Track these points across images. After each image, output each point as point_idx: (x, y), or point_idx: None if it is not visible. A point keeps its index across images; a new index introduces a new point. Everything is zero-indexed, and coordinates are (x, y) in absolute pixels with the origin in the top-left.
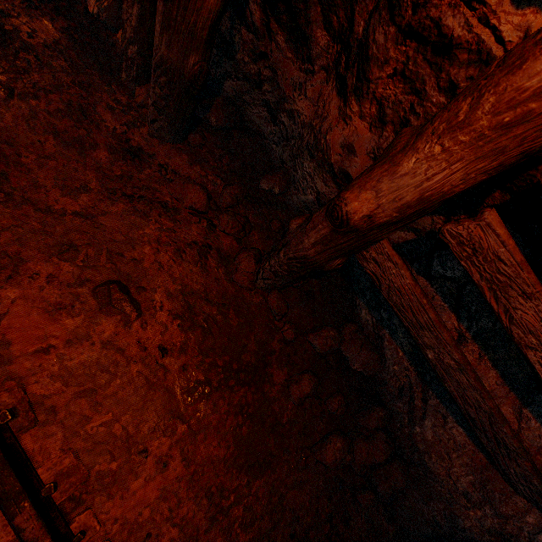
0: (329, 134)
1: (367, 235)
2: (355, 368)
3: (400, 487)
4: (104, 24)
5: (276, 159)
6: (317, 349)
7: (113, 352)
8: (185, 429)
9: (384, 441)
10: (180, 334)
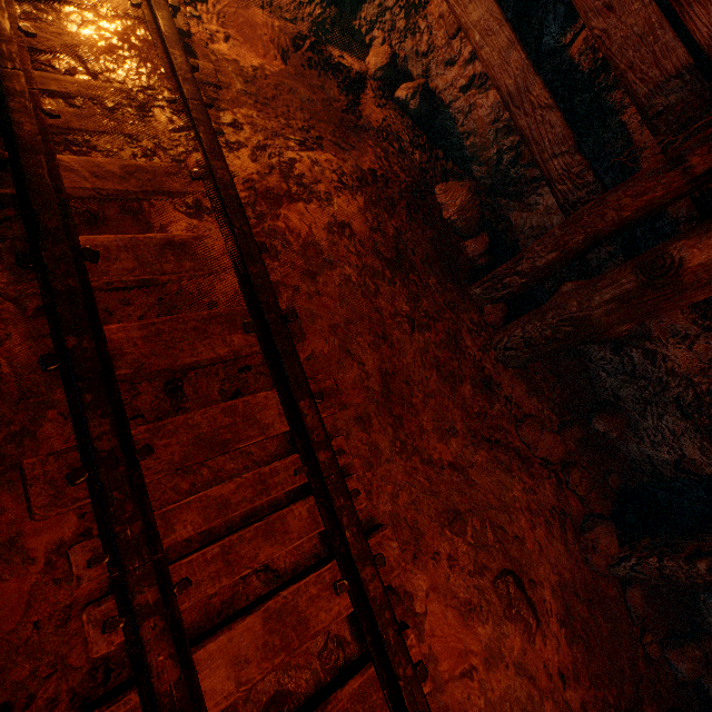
0: None
1: None
2: None
3: None
4: (453, 229)
5: (604, 390)
6: (679, 674)
7: (525, 681)
8: None
9: None
10: (565, 648)
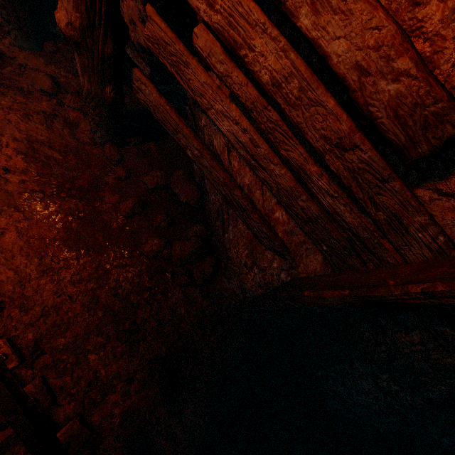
0: (124, 17)
1: (92, 49)
2: (182, 200)
3: (208, 271)
4: None
5: None
6: (147, 185)
7: None
8: (21, 217)
9: (195, 241)
10: (24, 164)
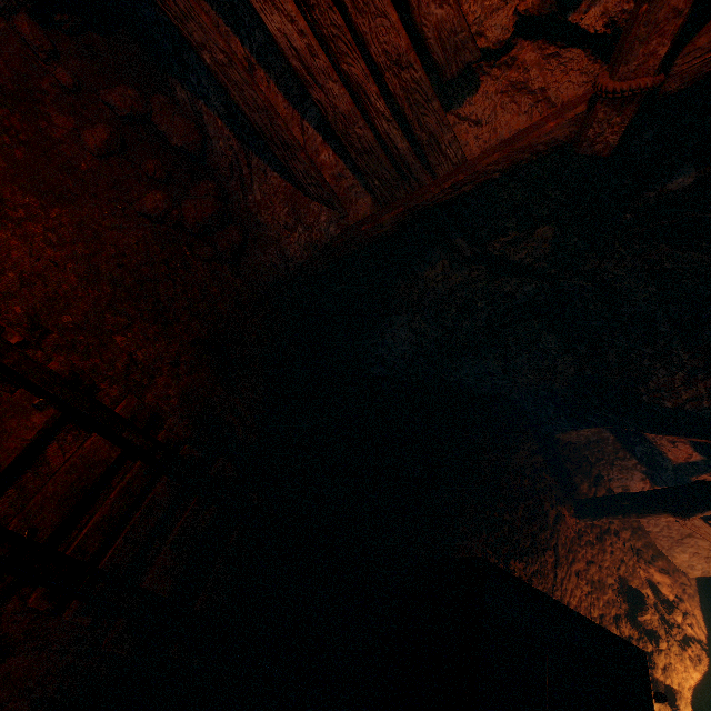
0: None
1: None
2: (175, 144)
3: (237, 241)
4: None
5: None
6: (115, 110)
7: None
8: None
9: (214, 201)
10: None
